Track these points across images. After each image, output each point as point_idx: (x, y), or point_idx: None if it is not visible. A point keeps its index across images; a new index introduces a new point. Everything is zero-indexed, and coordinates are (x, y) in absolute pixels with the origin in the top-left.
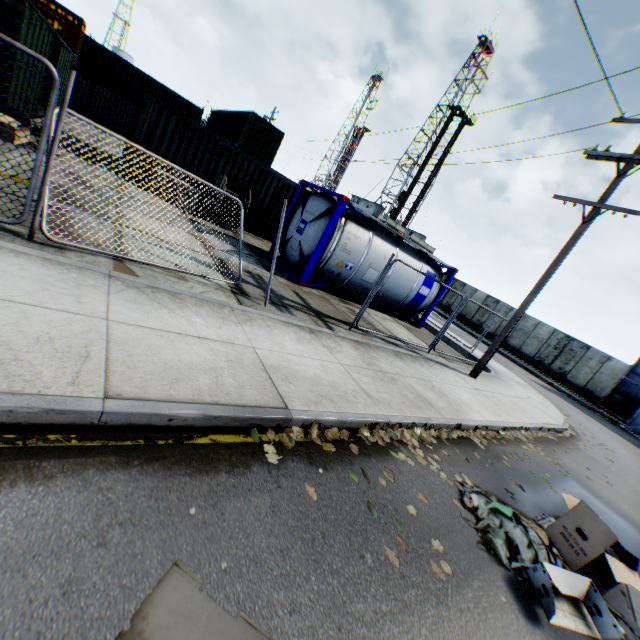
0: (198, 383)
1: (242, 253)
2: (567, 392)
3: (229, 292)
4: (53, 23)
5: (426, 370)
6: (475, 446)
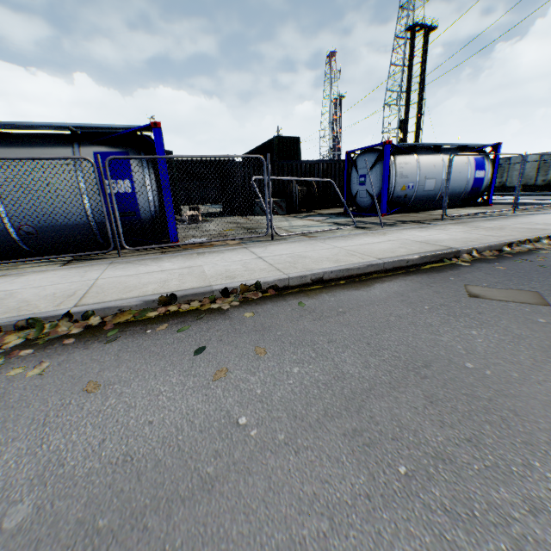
0: (402, 251)
1: (333, 217)
2: None
3: (358, 229)
4: None
5: (521, 219)
6: None
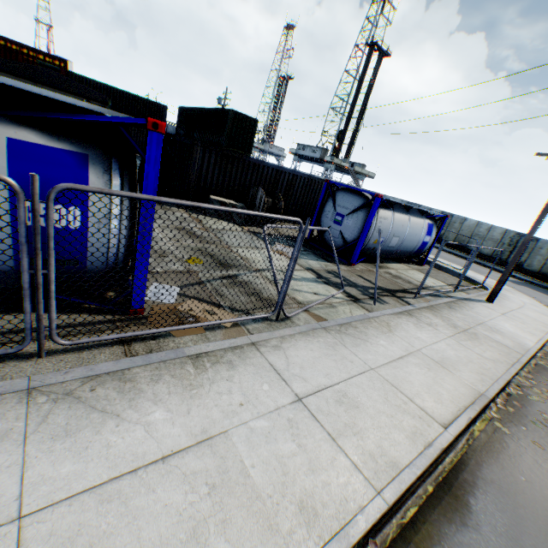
0: (445, 396)
1: (302, 251)
2: (528, 279)
3: (353, 303)
4: None
5: (471, 312)
6: (544, 368)
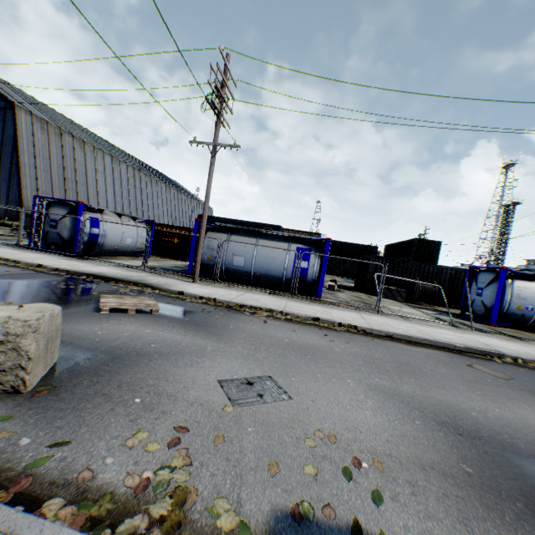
0: (457, 341)
1: (443, 314)
2: None
3: (449, 326)
4: None
5: None
6: None
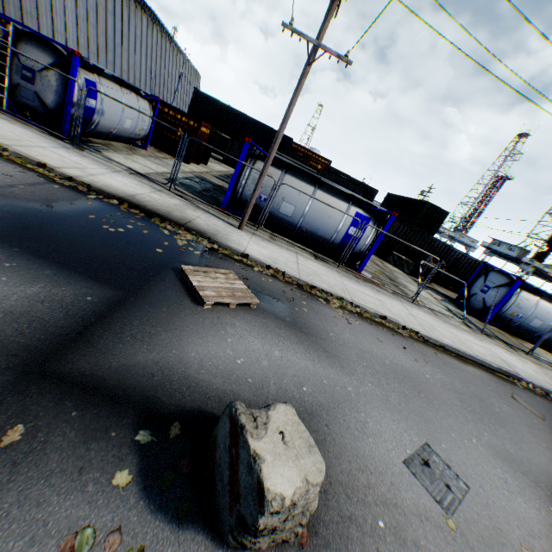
0: (488, 358)
1: (446, 301)
2: None
3: (464, 325)
4: (318, 165)
5: None
6: None
